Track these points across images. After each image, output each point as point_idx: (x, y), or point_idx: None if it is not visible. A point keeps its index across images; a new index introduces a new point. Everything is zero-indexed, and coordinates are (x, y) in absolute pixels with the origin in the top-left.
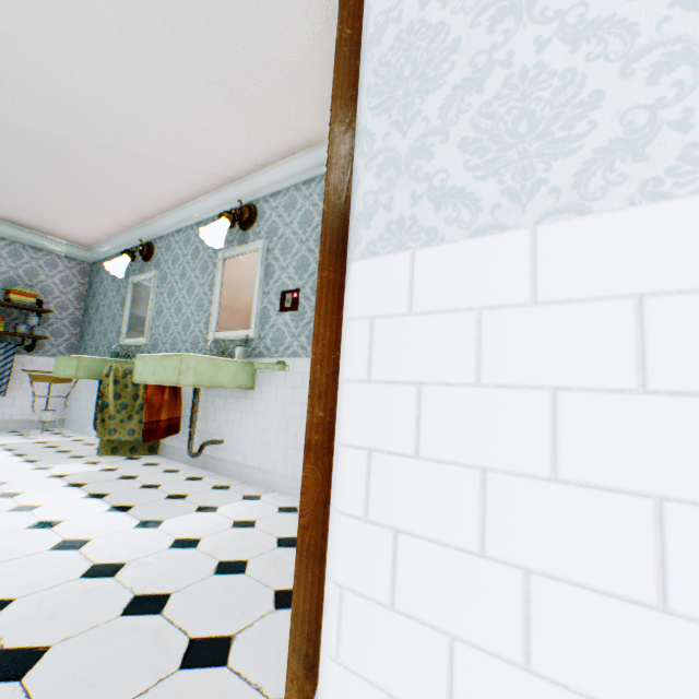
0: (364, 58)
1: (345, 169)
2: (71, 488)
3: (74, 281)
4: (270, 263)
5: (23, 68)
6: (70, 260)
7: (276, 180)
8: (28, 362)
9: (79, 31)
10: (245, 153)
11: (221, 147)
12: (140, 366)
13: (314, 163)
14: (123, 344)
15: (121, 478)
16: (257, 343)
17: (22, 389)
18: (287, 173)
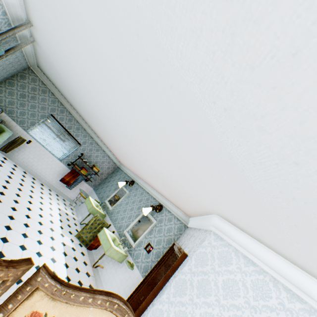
0: (159, 298)
1: (149, 302)
2: (64, 255)
3: (110, 168)
4: (153, 229)
5: (134, 160)
6: (114, 163)
7: (172, 208)
8: (83, 183)
9: (147, 170)
10: (168, 198)
11: (163, 193)
12: (102, 232)
13: (182, 216)
14: (105, 204)
15: (74, 258)
16: (133, 249)
17: (75, 189)
18: (175, 210)
